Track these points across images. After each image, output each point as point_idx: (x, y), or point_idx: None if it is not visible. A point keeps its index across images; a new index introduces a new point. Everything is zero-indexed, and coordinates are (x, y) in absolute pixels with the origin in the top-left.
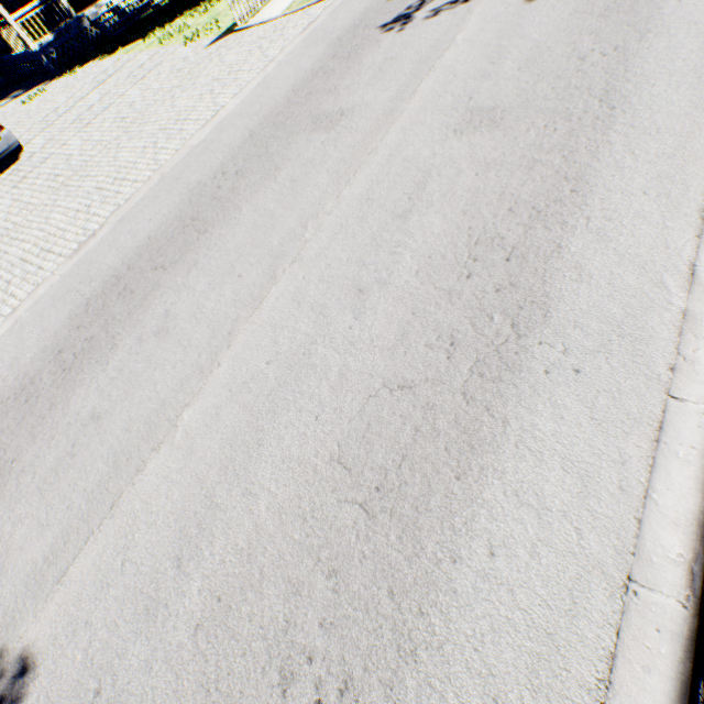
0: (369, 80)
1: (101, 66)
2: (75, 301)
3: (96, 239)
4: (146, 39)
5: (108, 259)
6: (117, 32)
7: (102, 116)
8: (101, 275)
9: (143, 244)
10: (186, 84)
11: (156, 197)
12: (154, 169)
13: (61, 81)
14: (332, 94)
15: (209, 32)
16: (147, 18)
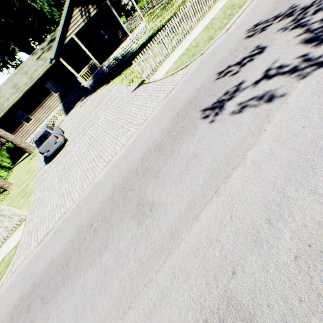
0: (176, 175)
1: (103, 91)
2: (22, 290)
3: (47, 237)
4: (120, 76)
5: (41, 262)
6: (114, 69)
7: (89, 130)
8: (34, 276)
9: (50, 264)
10: (115, 121)
11: (70, 221)
12: (79, 193)
13: (92, 96)
14: (155, 177)
15: (137, 79)
16: (126, 59)
